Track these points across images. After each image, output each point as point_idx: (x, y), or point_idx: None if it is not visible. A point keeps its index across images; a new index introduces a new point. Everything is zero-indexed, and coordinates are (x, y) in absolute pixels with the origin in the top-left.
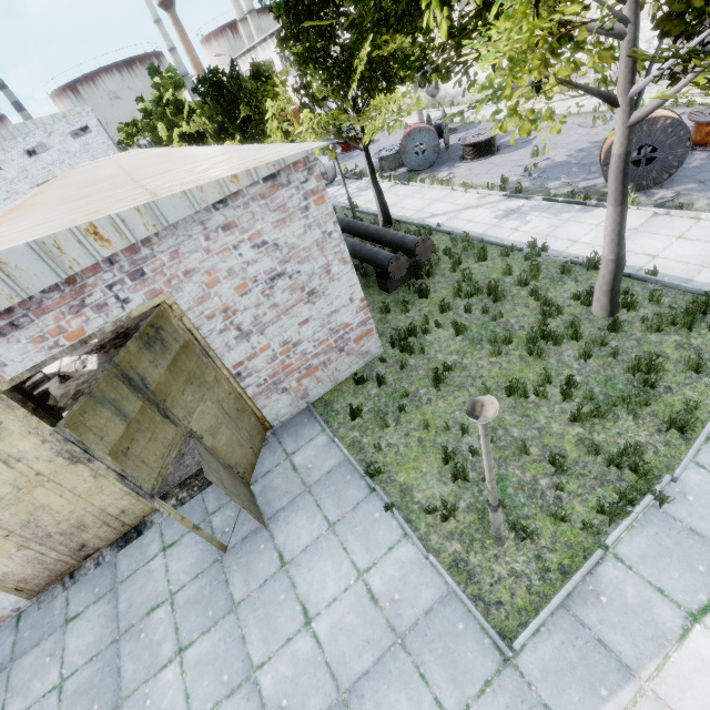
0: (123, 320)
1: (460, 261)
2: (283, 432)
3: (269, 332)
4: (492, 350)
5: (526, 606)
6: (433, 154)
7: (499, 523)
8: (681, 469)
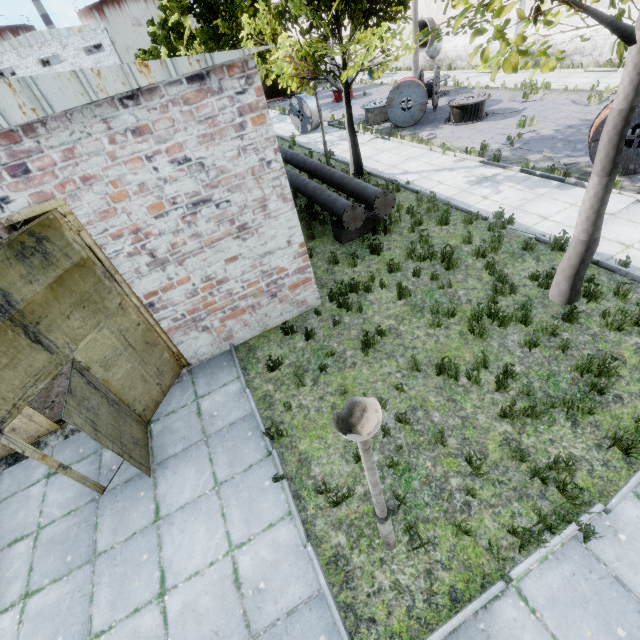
0: (3, 222)
1: (421, 221)
2: (199, 371)
3: (189, 264)
4: (431, 320)
5: (401, 632)
6: (419, 112)
7: (387, 532)
8: (618, 500)
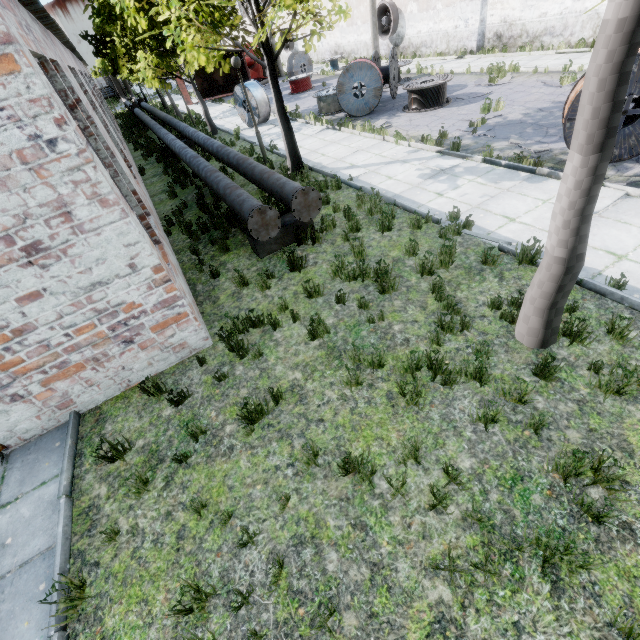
0: None
1: (359, 226)
2: (19, 457)
3: None
4: (346, 377)
5: None
6: (373, 99)
7: None
8: None
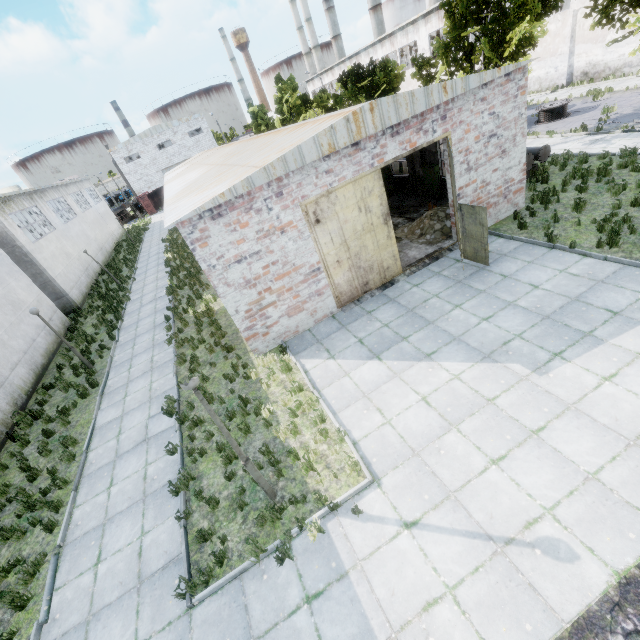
0: (430, 142)
1: (566, 165)
2: None
3: (478, 171)
4: (614, 190)
5: None
6: None
7: None
8: None
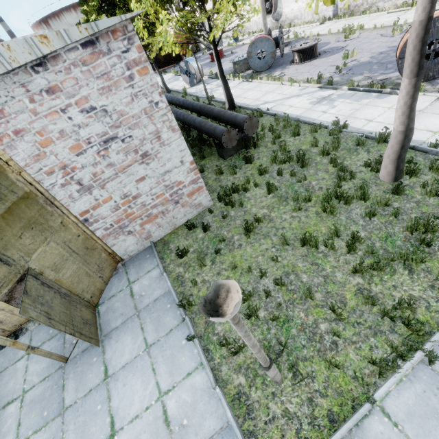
0: None
1: (280, 135)
2: (130, 264)
3: (109, 187)
4: (293, 206)
5: None
6: (270, 59)
7: (273, 375)
8: None
